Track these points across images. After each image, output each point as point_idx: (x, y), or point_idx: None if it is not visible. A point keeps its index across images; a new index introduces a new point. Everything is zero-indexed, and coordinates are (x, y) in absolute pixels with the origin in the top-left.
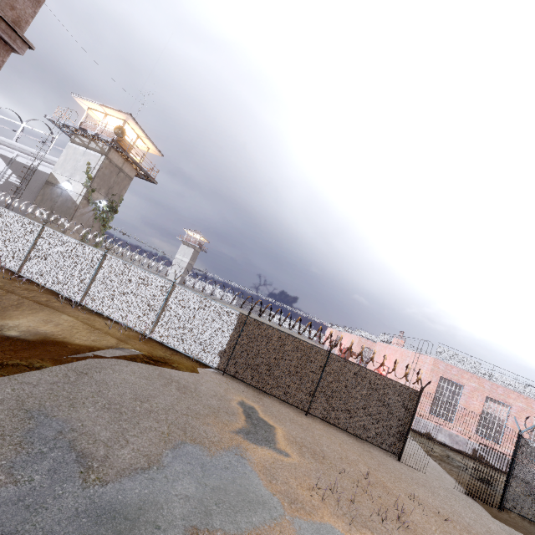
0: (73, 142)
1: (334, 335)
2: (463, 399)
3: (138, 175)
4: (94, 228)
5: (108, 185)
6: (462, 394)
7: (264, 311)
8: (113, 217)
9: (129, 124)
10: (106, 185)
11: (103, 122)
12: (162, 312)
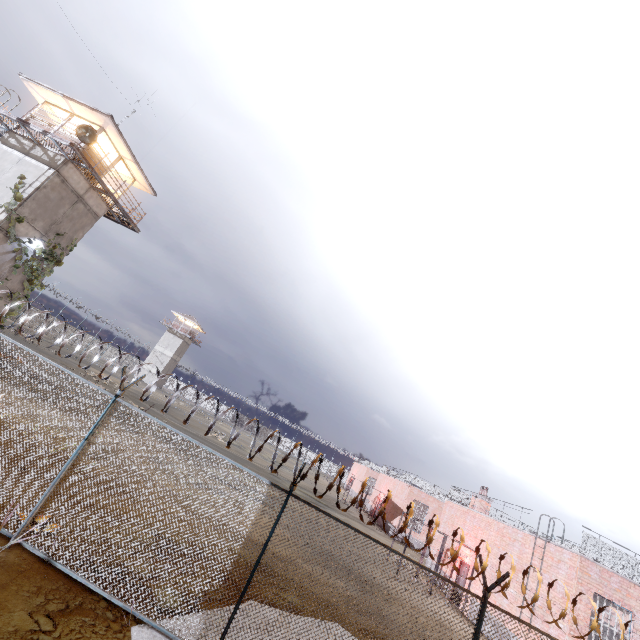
0: (3, 143)
1: (365, 475)
2: (636, 639)
3: (111, 215)
4: (11, 283)
5: (51, 218)
6: (633, 629)
7: (332, 485)
8: (52, 271)
9: (109, 134)
10: (48, 216)
11: (61, 118)
12: (70, 470)
